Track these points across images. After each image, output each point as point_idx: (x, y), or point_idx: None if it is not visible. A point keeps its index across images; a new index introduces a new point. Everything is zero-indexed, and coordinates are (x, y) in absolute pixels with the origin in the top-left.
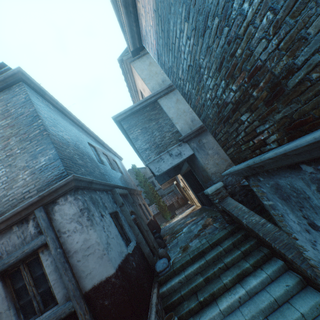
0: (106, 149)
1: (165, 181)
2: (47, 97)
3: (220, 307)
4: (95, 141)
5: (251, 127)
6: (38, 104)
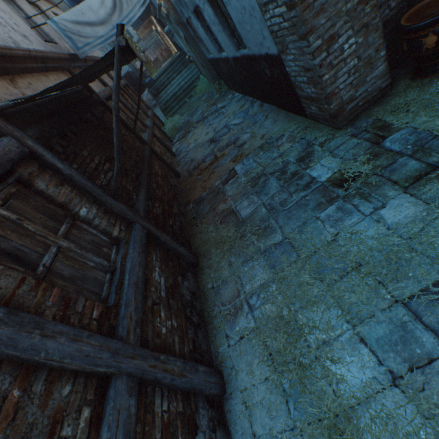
0: None
1: (140, 27)
2: None
3: (171, 84)
4: None
5: (154, 1)
6: None
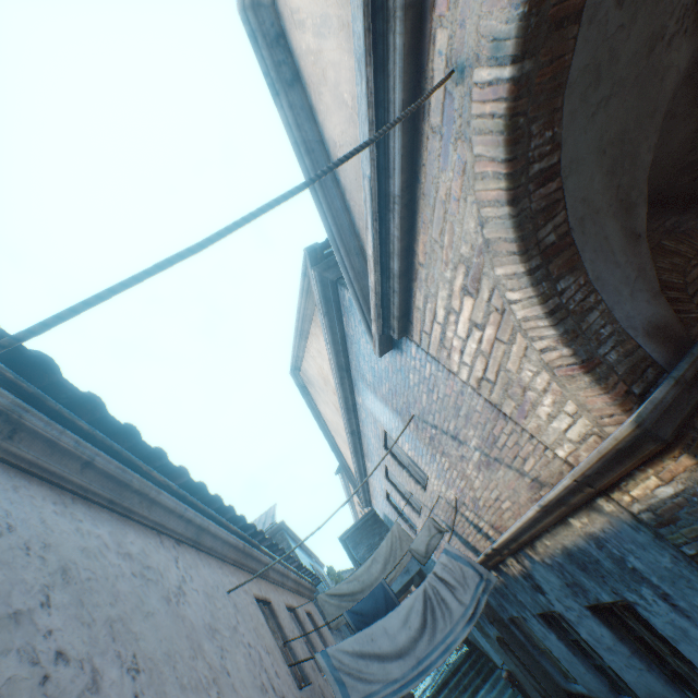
0: (312, 559)
1: None
2: (288, 531)
3: None
4: (307, 554)
5: None
6: (293, 546)
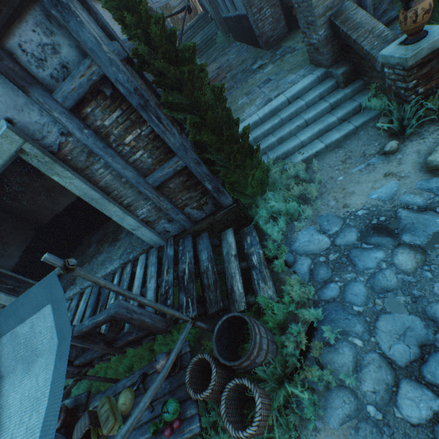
0: None
1: None
2: None
3: (196, 38)
4: None
5: None
6: None
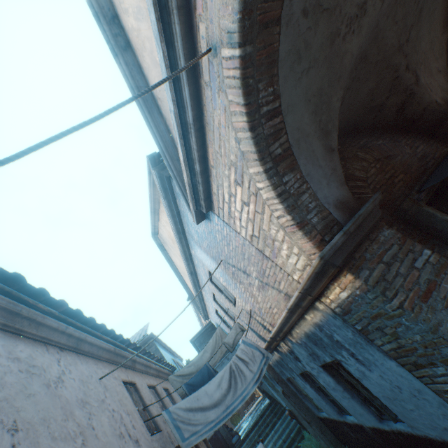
0: (174, 355)
1: None
2: (156, 339)
3: (264, 443)
4: (170, 353)
5: None
6: (159, 348)
